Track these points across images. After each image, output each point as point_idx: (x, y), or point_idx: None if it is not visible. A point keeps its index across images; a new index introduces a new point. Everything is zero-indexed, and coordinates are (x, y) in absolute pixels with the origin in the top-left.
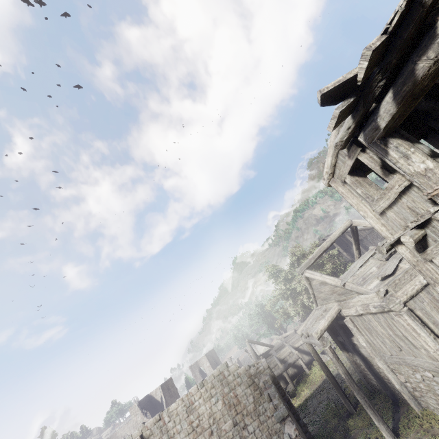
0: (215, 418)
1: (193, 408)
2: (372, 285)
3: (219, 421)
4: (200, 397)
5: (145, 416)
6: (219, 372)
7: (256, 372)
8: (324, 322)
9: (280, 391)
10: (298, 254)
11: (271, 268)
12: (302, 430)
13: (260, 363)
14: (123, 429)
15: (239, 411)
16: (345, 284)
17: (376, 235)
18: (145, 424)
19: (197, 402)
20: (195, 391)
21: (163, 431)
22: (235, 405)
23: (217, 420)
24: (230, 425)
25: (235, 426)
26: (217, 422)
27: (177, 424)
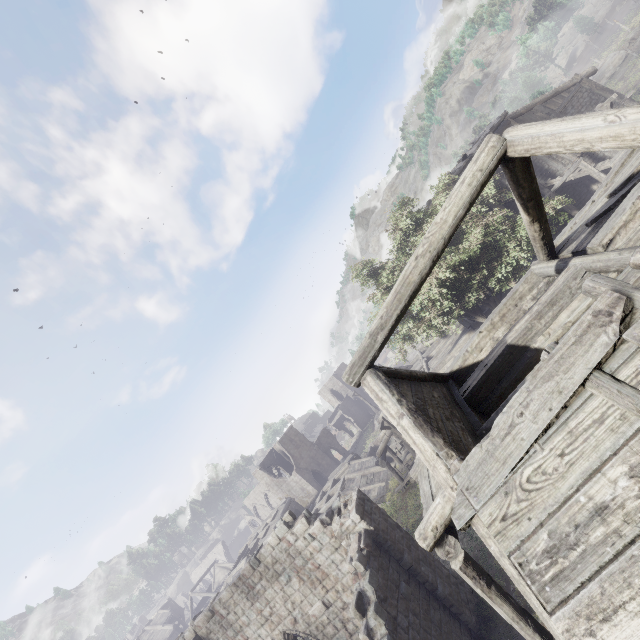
0: (293, 601)
1: (256, 594)
2: (610, 639)
3: (301, 605)
4: (261, 578)
5: (274, 477)
6: (278, 539)
7: (342, 532)
8: (440, 506)
9: (391, 553)
10: (406, 224)
11: (359, 271)
12: (441, 613)
13: (350, 503)
14: (259, 487)
15: (329, 588)
16: (471, 523)
17: (589, 96)
18: (195, 623)
19: (259, 585)
20: (249, 572)
21: (225, 626)
22: (320, 579)
23: (298, 604)
24: (321, 609)
25: (329, 608)
26: (299, 607)
27: (241, 616)
